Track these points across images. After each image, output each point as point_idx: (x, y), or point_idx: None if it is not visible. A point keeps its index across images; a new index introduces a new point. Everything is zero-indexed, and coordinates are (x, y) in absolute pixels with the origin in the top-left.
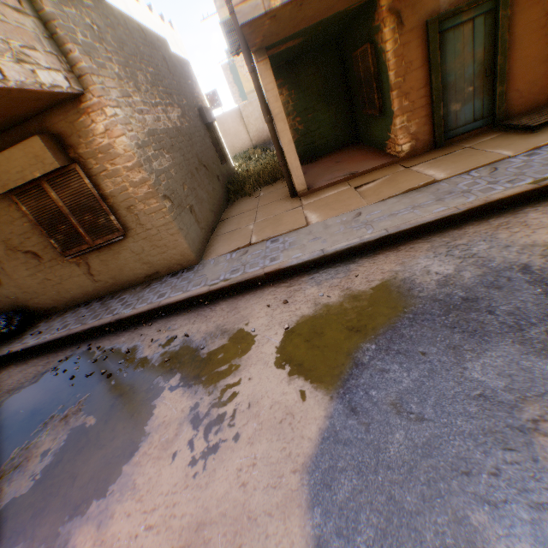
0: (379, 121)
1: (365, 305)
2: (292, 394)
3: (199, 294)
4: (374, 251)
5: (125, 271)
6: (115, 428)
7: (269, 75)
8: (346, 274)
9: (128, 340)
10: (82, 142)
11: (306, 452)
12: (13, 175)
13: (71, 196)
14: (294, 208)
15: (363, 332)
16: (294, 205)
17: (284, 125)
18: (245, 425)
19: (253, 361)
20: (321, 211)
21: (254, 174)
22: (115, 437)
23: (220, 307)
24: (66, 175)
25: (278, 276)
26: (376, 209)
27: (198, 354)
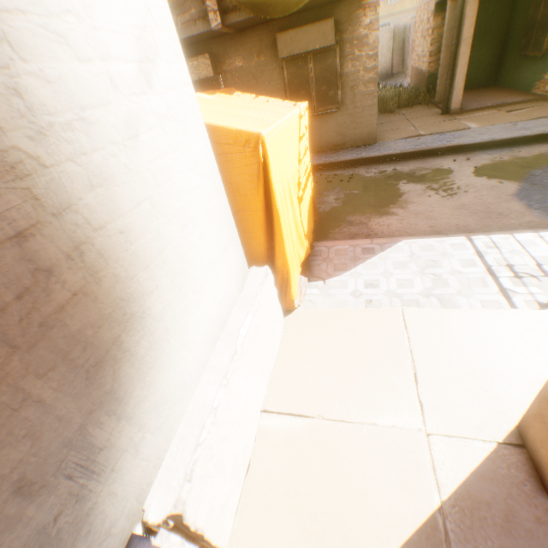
0: (535, 64)
1: (528, 160)
2: (492, 182)
3: (394, 154)
4: (528, 143)
5: (322, 138)
6: (377, 193)
7: (474, 5)
8: (509, 151)
9: (344, 172)
10: (348, 31)
11: (510, 193)
12: (300, 45)
13: (321, 70)
14: (449, 120)
15: (531, 168)
16: (449, 119)
17: (466, 50)
18: (468, 189)
19: (458, 176)
20: (477, 122)
21: (392, 97)
22: (381, 194)
23: (412, 162)
24: (326, 54)
25: (453, 150)
26: (528, 123)
27: (412, 175)
